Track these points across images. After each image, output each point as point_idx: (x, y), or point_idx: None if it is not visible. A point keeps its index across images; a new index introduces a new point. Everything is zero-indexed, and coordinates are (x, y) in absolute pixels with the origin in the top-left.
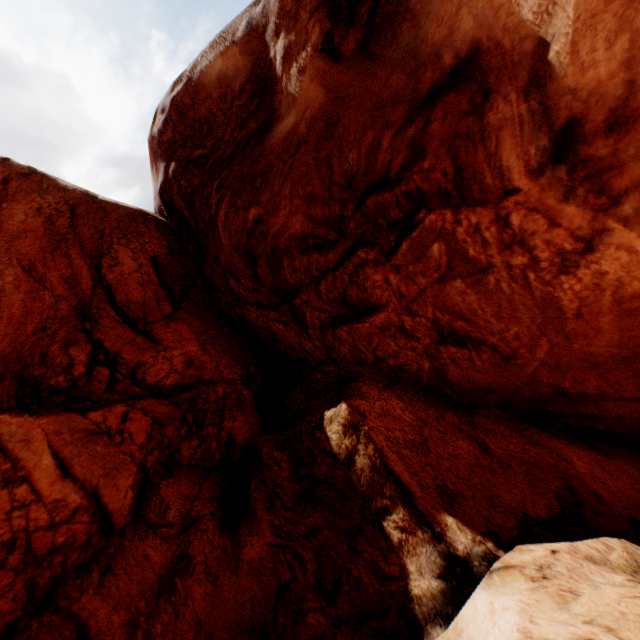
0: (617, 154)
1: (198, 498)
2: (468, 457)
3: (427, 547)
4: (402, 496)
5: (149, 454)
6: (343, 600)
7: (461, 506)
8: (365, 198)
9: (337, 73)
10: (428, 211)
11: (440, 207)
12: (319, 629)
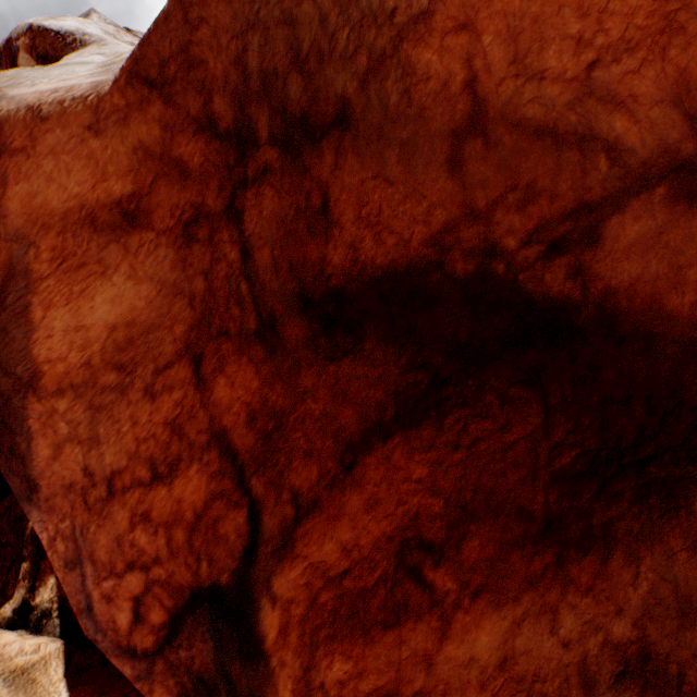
0: None
1: None
2: None
3: (24, 591)
4: (36, 555)
5: None
6: None
7: None
8: None
9: None
10: None
11: None
12: None
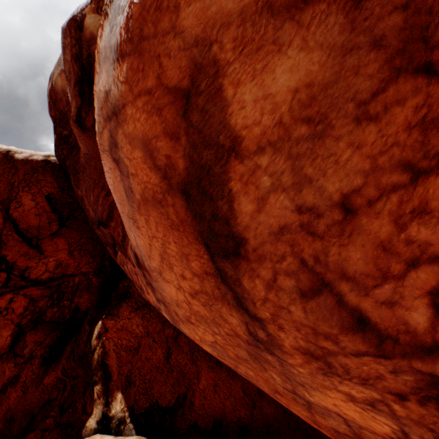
0: (151, 282)
1: (41, 344)
2: (156, 361)
3: (101, 406)
4: (104, 378)
5: (24, 318)
6: (66, 415)
7: (130, 389)
8: (99, 224)
9: (86, 138)
10: (118, 249)
11: (121, 250)
12: (48, 426)
